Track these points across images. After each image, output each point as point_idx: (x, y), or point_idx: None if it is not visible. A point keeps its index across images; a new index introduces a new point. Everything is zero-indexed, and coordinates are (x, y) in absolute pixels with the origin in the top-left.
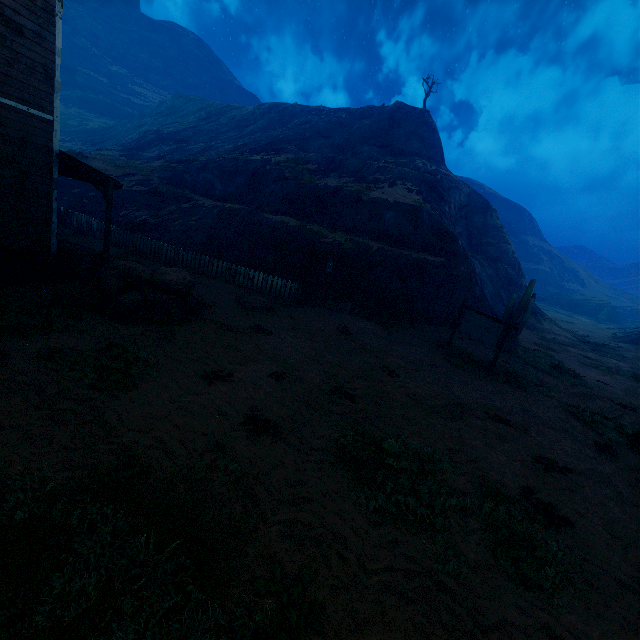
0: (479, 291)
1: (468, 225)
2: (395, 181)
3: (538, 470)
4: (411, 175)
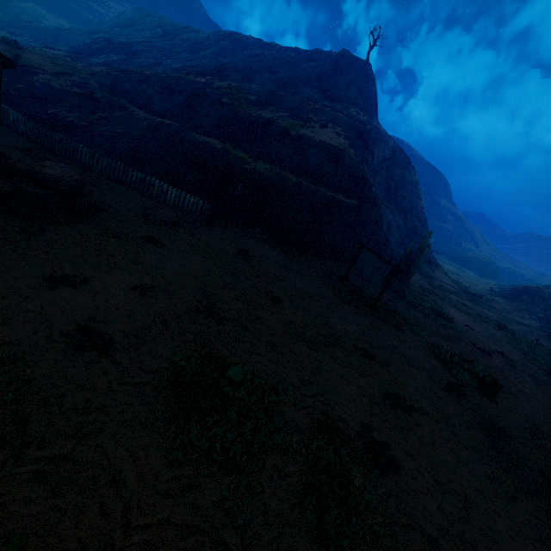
0: (383, 236)
1: (388, 177)
2: (327, 123)
3: (385, 407)
4: (343, 121)
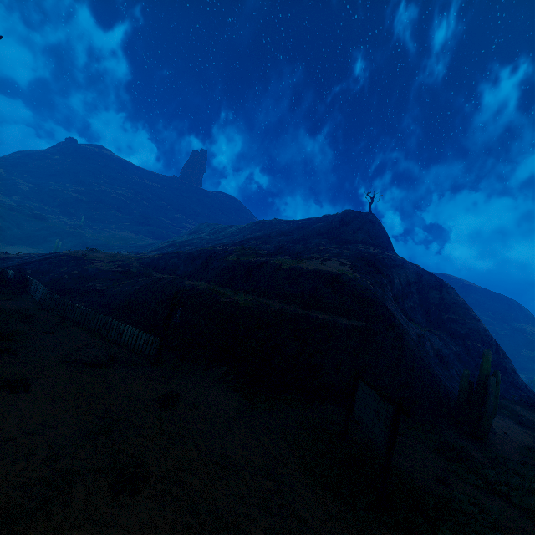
0: (419, 365)
1: (423, 300)
2: (330, 258)
3: None
4: (348, 254)
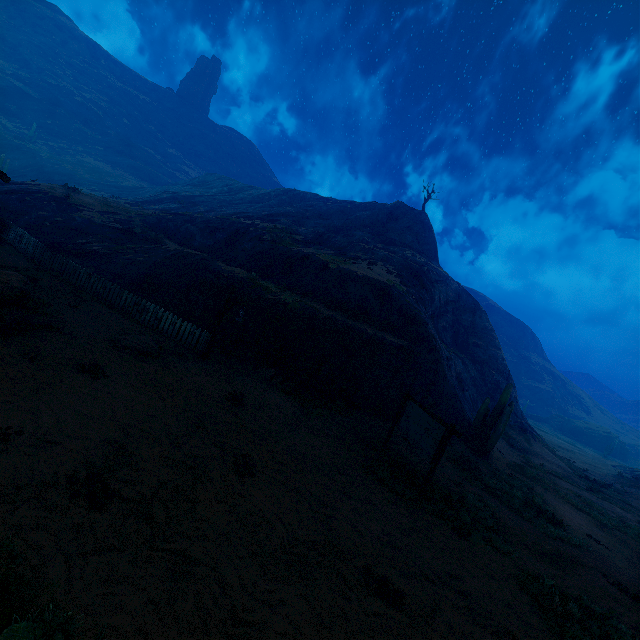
0: (447, 388)
1: (455, 321)
2: (376, 262)
3: None
4: (395, 260)
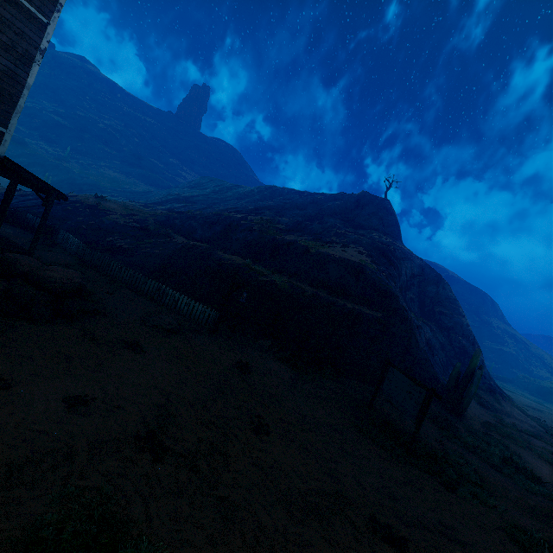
0: (420, 353)
1: (421, 293)
2: (349, 244)
3: None
4: (365, 242)
